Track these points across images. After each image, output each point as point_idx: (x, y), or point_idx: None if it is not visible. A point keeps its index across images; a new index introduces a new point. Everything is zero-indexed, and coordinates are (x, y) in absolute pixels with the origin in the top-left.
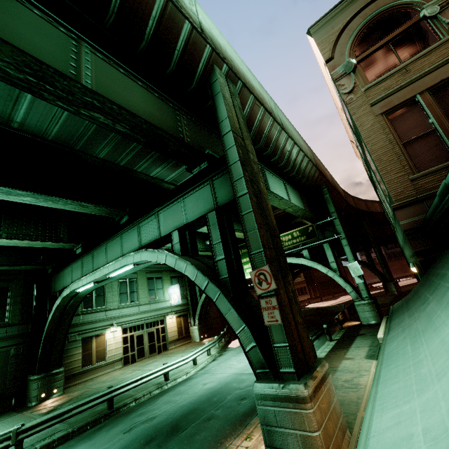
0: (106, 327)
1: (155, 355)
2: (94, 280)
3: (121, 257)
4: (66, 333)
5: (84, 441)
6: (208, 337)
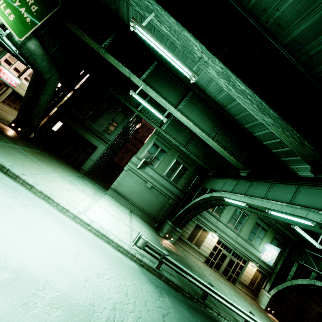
0: (211, 229)
1: (224, 277)
2: (248, 203)
3: (299, 205)
4: (195, 215)
5: (187, 308)
6: (274, 315)
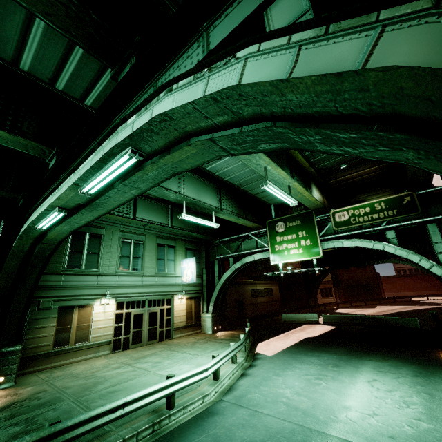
0: (95, 296)
1: (155, 343)
2: (58, 203)
3: (106, 138)
4: (31, 296)
5: None
6: (223, 329)
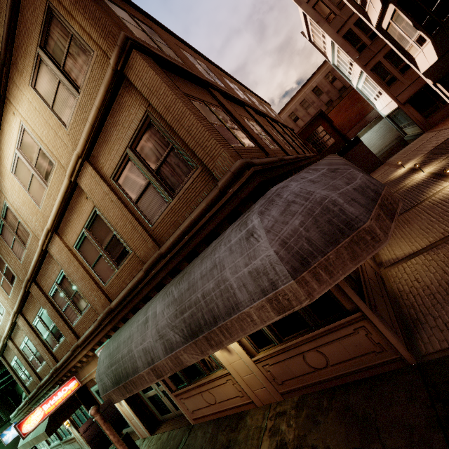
0: None
1: None
2: None
3: None
4: None
5: None
6: None
